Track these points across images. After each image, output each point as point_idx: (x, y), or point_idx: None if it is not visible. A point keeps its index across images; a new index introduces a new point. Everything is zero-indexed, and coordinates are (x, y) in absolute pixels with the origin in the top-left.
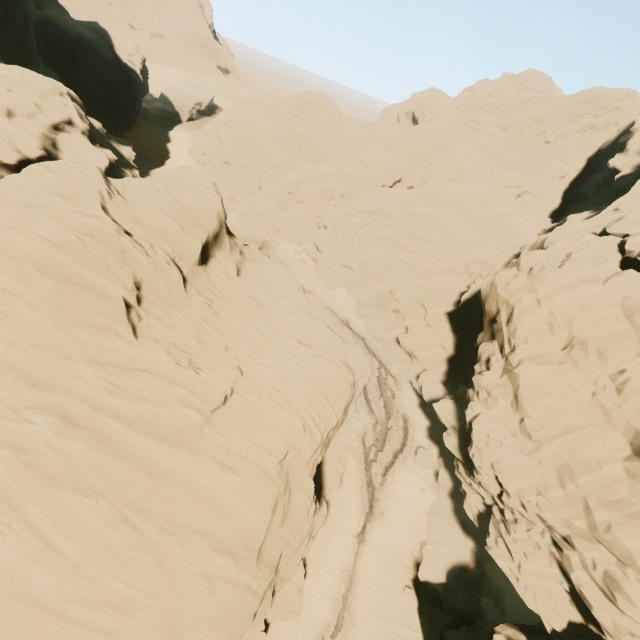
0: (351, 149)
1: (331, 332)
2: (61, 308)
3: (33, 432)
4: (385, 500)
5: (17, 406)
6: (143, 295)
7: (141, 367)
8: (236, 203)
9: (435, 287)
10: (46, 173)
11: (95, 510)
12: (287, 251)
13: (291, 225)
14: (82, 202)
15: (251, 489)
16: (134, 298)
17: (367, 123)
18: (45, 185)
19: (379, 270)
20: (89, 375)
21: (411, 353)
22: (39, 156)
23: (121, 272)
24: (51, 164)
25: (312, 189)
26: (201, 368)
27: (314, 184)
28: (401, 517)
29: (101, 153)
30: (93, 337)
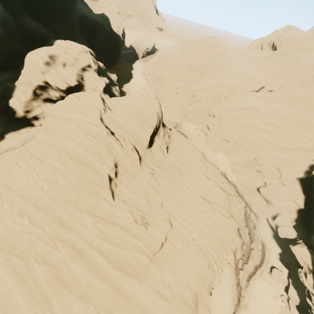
0: (233, 69)
1: (221, 190)
2: (77, 178)
3: (59, 256)
4: (248, 298)
5: (53, 236)
6: (118, 170)
7: (115, 222)
8: (164, 101)
9: (287, 158)
10: (75, 99)
11: (86, 312)
12: (190, 128)
13: (193, 114)
14: (91, 116)
15: (176, 313)
16: (114, 174)
17: (242, 52)
18: (74, 106)
19: (248, 144)
20: (88, 223)
21: (268, 200)
22: (75, 84)
23: (108, 158)
24: (78, 94)
25: (207, 94)
26: (148, 223)
27: (209, 91)
28: (259, 312)
29: (102, 80)
30: (91, 198)
